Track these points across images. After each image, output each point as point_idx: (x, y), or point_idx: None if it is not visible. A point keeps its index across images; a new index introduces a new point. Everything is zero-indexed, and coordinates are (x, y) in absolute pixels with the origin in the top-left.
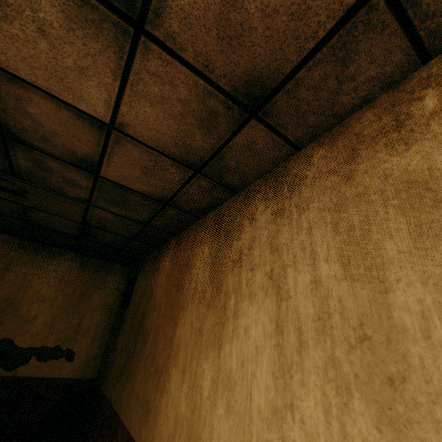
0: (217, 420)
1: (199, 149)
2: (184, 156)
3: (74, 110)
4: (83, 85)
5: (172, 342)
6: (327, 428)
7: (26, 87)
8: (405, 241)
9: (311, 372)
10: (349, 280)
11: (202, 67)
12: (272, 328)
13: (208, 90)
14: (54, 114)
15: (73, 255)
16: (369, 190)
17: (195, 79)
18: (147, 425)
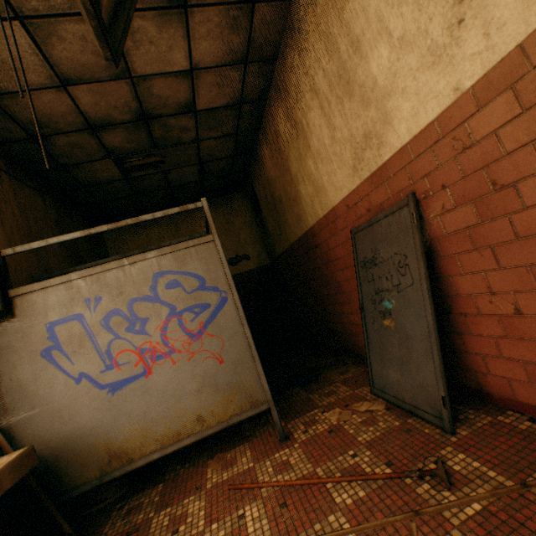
0: (321, 172)
1: (239, 47)
2: (233, 59)
3: (173, 75)
4: (173, 56)
5: (292, 179)
6: (342, 120)
7: (151, 79)
8: (337, 24)
9: (334, 109)
10: (331, 59)
11: (218, 1)
12: (320, 111)
13: (226, 9)
14: (165, 85)
15: None
16: (323, 6)
17: (217, 9)
18: (303, 221)
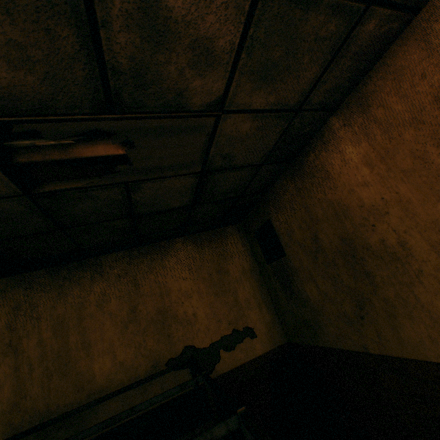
0: None
1: None
2: None
3: None
4: None
5: None
6: None
7: None
8: None
9: None
10: None
11: None
12: None
13: None
14: None
15: (182, 240)
16: None
17: None
18: None
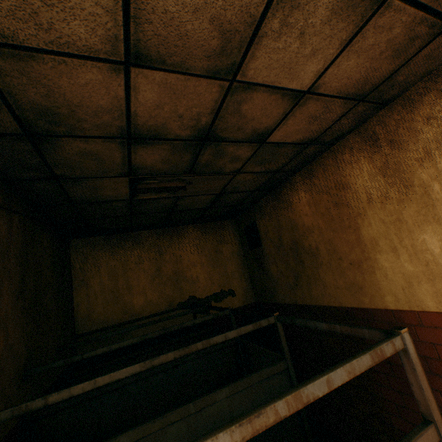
0: None
1: (377, 78)
2: (357, 91)
3: (282, 91)
4: (306, 65)
5: (360, 241)
6: None
7: (254, 89)
8: None
9: None
10: None
11: (429, 1)
12: None
13: (422, 19)
14: (262, 103)
15: (193, 226)
16: None
17: (415, 14)
18: (366, 294)
